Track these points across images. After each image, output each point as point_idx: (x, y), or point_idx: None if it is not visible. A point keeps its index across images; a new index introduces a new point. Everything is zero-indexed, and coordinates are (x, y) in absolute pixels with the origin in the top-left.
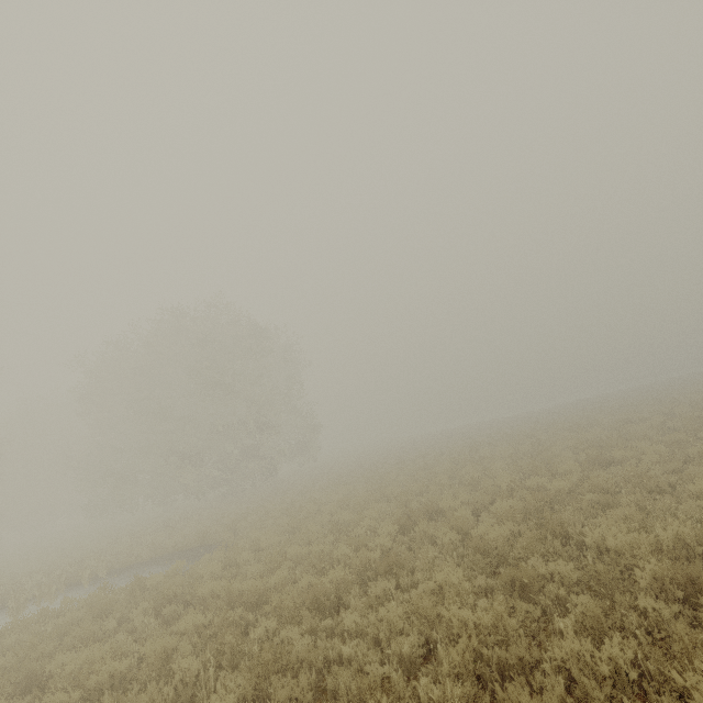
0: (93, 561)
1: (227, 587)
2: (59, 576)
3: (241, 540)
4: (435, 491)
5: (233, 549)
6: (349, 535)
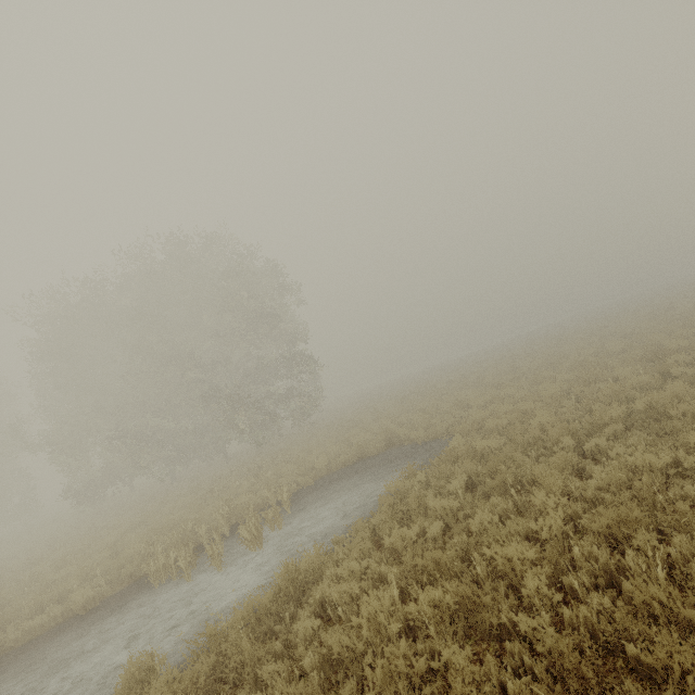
0: (247, 498)
1: (654, 398)
2: (247, 508)
3: (466, 423)
4: (605, 358)
5: (518, 412)
6: (664, 363)
